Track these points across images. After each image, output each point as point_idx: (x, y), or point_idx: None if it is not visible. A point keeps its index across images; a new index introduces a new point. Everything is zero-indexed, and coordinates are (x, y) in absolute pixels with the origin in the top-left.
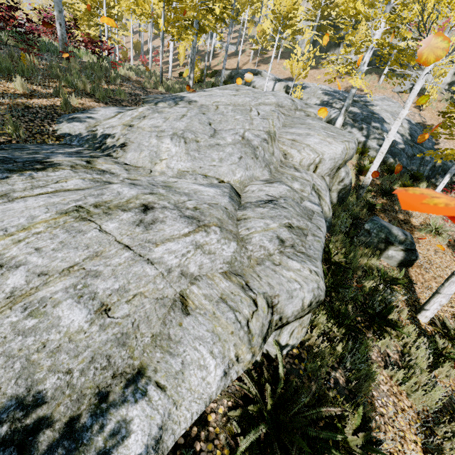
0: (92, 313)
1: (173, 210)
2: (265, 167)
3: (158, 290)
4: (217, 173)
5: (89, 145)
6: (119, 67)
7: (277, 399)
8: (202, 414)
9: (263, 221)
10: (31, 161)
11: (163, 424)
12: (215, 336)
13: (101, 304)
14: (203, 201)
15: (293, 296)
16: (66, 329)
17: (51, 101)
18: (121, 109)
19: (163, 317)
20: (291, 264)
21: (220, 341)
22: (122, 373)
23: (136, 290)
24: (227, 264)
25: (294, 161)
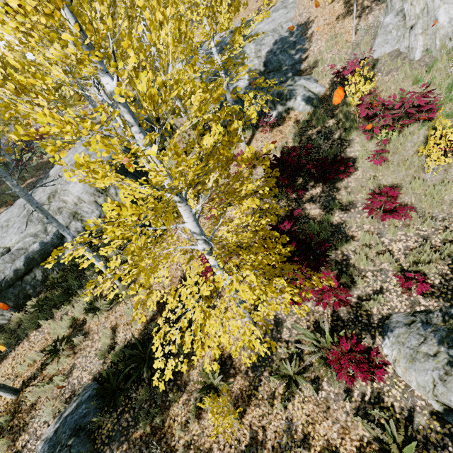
0: None
1: None
2: (39, 223)
3: None
4: (4, 245)
5: None
6: None
7: None
8: None
9: None
10: None
11: None
12: None
13: None
14: None
15: None
16: None
17: None
18: None
19: None
20: None
21: None
22: None
23: None
24: None
25: (70, 202)
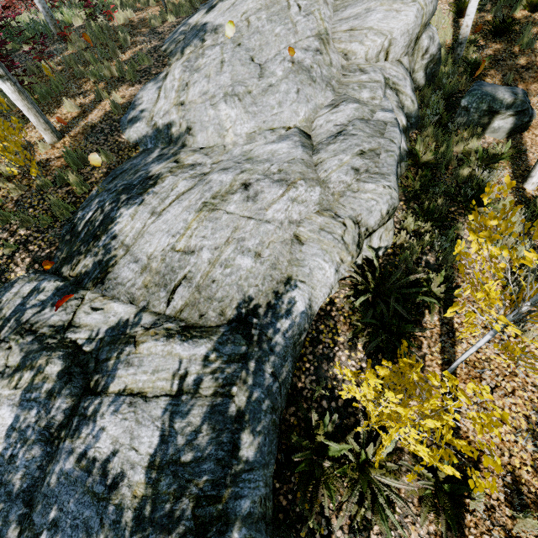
0: (253, 258)
1: (264, 179)
2: (326, 87)
3: (280, 237)
4: (281, 122)
5: (161, 143)
6: (112, 12)
7: (377, 281)
8: (331, 300)
9: (336, 158)
10: (142, 180)
11: (310, 298)
12: (323, 251)
13: (255, 253)
14: (282, 161)
15: (372, 211)
16: (246, 268)
17: (101, 109)
18: (157, 83)
19: (289, 250)
20: (367, 187)
21: (327, 253)
22: (281, 281)
23: (268, 240)
24: (318, 205)
25: (358, 57)
